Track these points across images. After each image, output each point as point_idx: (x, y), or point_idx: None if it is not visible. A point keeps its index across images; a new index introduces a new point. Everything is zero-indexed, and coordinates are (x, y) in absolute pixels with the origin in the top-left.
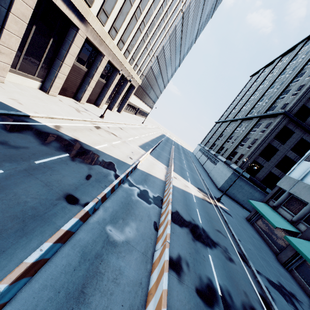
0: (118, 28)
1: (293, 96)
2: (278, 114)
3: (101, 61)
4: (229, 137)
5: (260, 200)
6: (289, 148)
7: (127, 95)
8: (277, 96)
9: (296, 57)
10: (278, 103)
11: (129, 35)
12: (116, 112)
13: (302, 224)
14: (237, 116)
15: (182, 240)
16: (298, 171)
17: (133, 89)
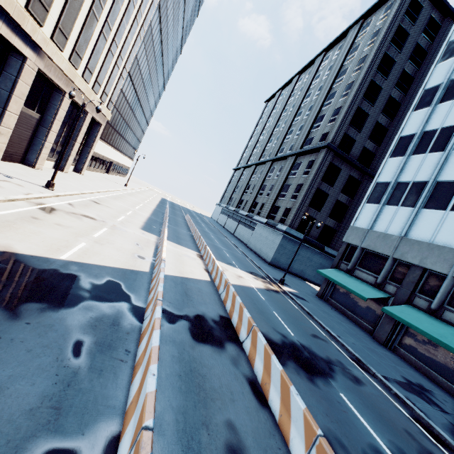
0: (47, 0)
1: (330, 123)
2: (320, 147)
3: (22, 71)
4: (261, 188)
5: (320, 264)
6: (339, 191)
7: (89, 139)
8: (310, 125)
9: (318, 74)
10: (314, 134)
11: (74, 20)
12: (73, 173)
13: (390, 285)
14: (262, 156)
15: (303, 394)
16: (364, 218)
17: (99, 129)
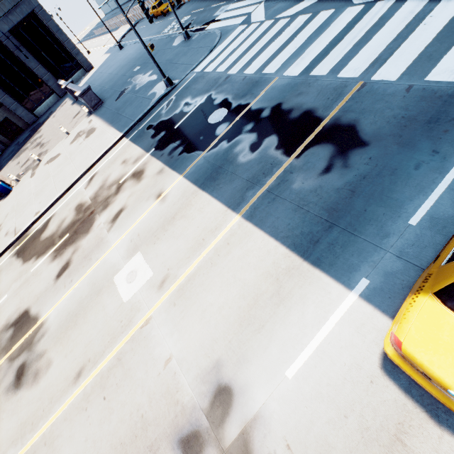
0: None
1: None
2: None
3: None
4: None
5: None
6: None
7: None
8: None
9: None
10: None
11: None
12: None
13: None
14: None
15: None
16: None
17: None
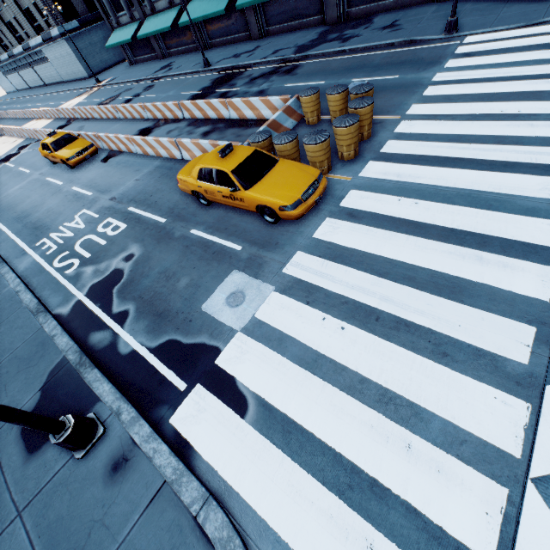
0: None
1: None
2: None
3: None
4: None
5: None
6: None
7: None
8: None
9: None
10: None
11: None
12: None
13: (134, 12)
14: None
15: None
16: None
17: None
